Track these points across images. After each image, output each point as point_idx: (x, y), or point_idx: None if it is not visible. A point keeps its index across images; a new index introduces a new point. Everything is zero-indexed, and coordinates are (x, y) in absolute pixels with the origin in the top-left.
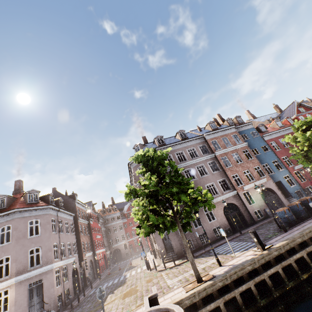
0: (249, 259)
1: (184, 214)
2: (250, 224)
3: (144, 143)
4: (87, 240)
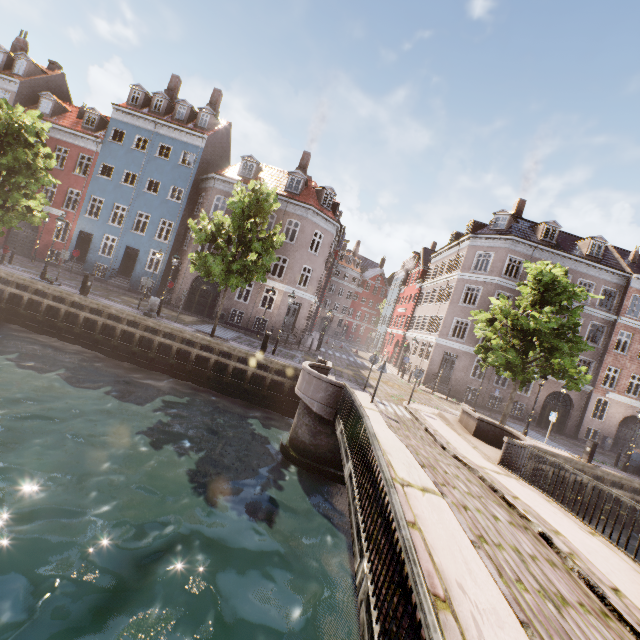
0: (566, 456)
1: (537, 372)
2: (565, 435)
3: (514, 212)
4: (322, 286)
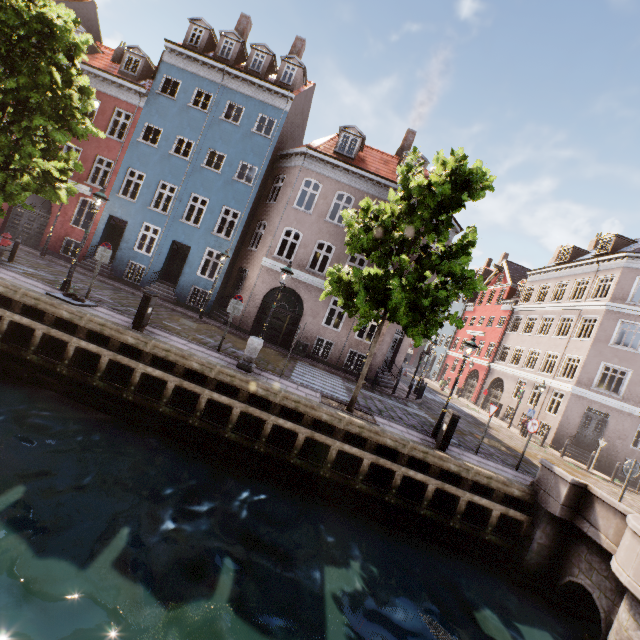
0: None
1: None
2: None
3: None
4: None
